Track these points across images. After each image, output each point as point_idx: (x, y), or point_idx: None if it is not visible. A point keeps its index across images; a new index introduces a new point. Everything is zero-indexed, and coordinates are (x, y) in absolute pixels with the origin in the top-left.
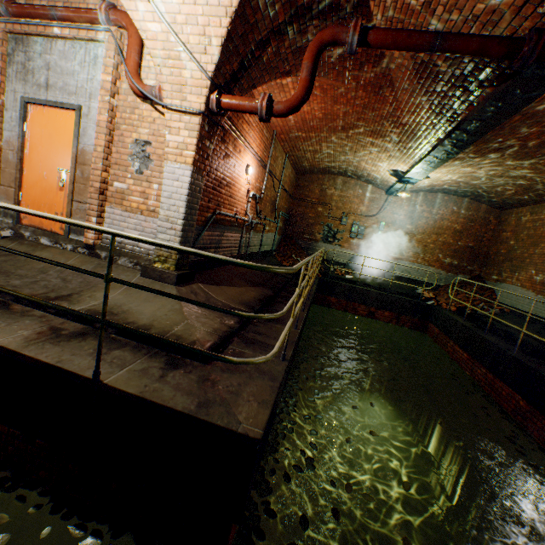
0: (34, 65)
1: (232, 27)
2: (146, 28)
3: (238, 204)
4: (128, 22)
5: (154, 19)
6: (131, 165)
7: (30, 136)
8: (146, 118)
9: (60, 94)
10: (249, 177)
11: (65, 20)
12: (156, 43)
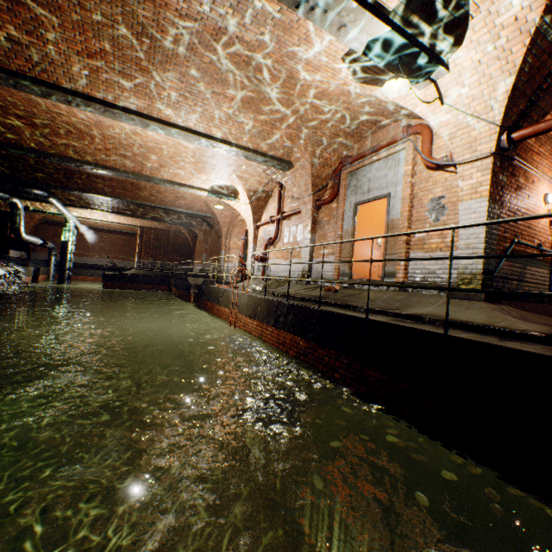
0: (360, 183)
1: (516, 80)
2: (438, 122)
3: (538, 236)
4: (420, 128)
5: (445, 113)
6: (428, 218)
7: (357, 224)
8: (438, 181)
9: (376, 192)
10: (549, 206)
11: (378, 150)
12: (446, 127)
